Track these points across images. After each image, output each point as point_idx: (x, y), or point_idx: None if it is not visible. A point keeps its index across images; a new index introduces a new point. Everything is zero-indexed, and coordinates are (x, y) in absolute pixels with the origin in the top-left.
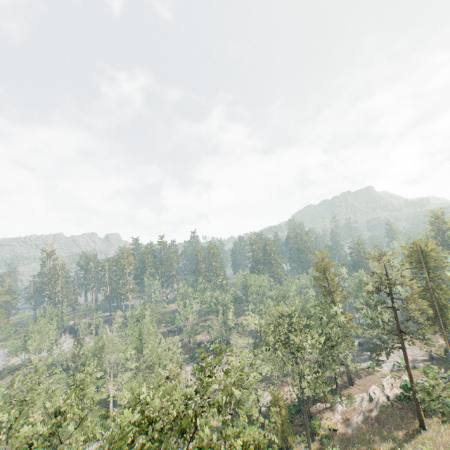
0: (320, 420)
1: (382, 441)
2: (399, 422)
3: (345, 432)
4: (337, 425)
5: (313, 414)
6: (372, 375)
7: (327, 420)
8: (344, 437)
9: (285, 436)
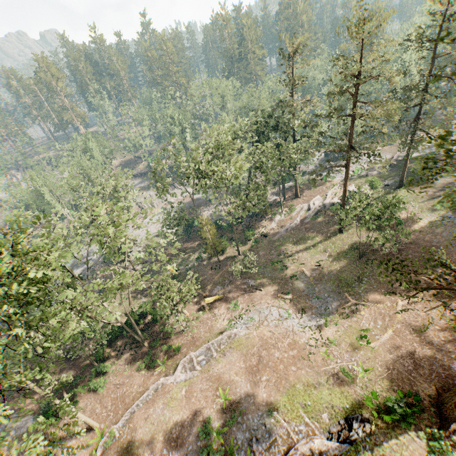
0: (258, 229)
1: (301, 242)
2: (323, 227)
3: (274, 237)
4: (270, 232)
5: (253, 224)
6: (322, 186)
7: (263, 229)
8: (272, 241)
9: (215, 248)
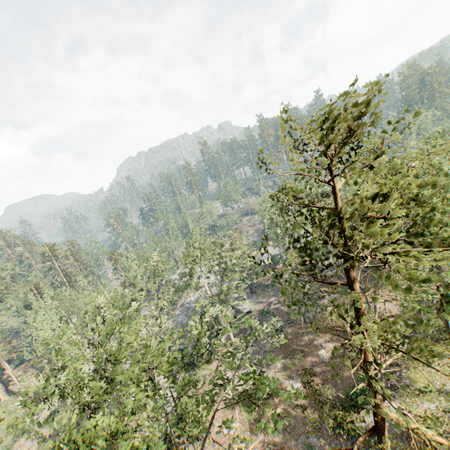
0: None
1: None
2: None
3: None
4: None
5: None
6: None
7: None
8: None
9: None
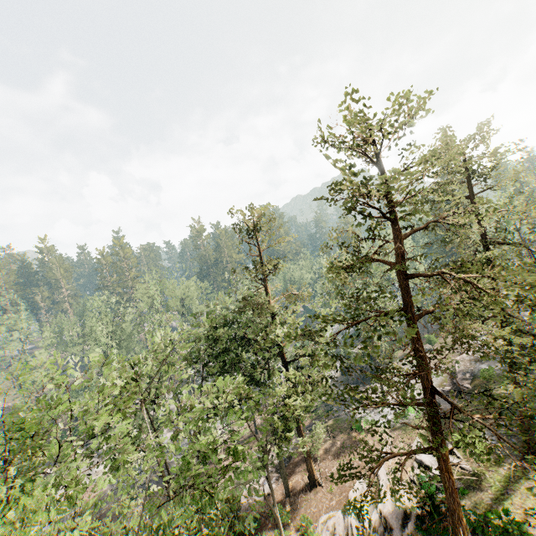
0: None
1: None
2: None
3: None
4: None
5: None
6: (358, 446)
7: None
8: None
9: None
